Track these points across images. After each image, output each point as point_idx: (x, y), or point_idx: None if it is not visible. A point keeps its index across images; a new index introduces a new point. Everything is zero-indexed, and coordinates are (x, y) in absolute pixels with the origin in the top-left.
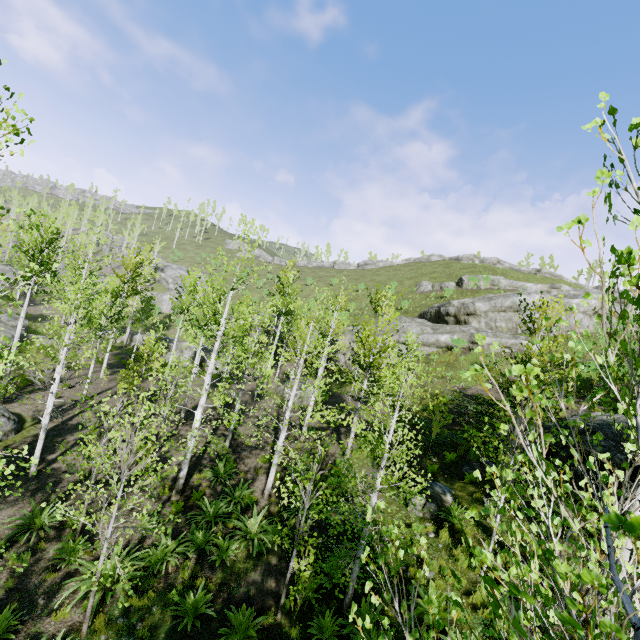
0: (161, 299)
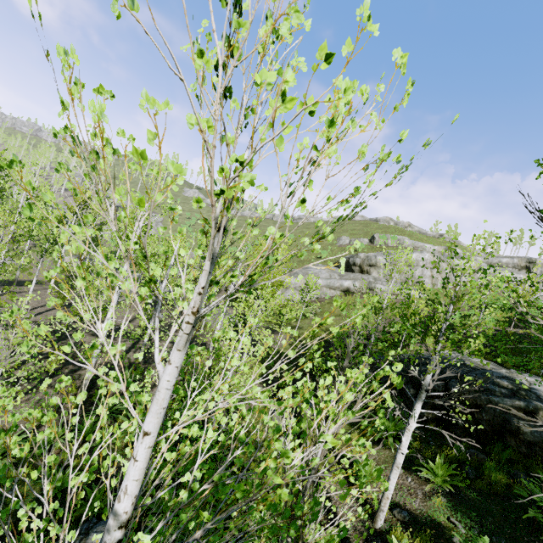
0: None
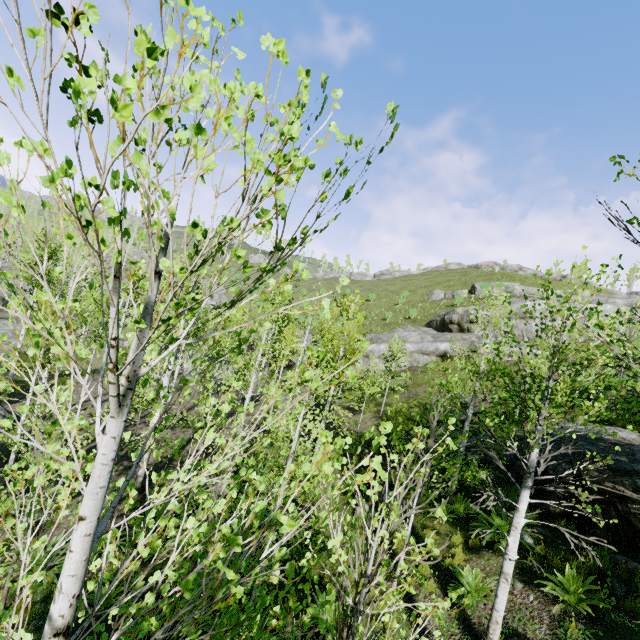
0: None
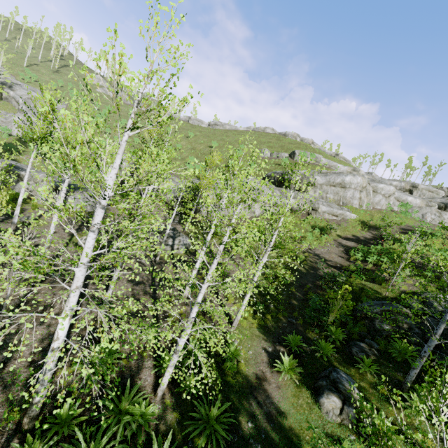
0: (10, 120)
